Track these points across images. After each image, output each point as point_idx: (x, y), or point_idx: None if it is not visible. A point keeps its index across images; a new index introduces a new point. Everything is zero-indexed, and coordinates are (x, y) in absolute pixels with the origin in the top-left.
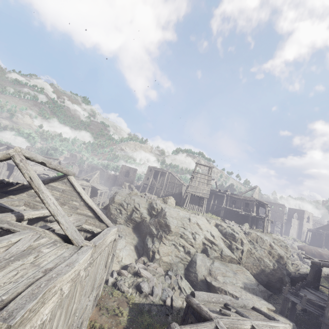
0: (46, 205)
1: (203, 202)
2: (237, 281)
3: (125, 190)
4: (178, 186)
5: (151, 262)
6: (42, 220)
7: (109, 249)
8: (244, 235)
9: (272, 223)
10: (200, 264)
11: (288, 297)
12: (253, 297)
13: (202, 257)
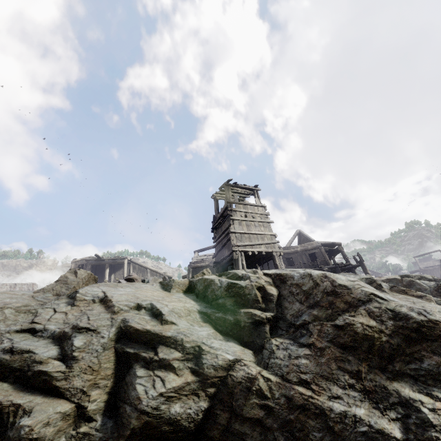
0: None
1: (276, 264)
2: None
3: None
4: None
5: None
6: None
7: None
8: None
9: None
10: None
11: None
12: None
13: None
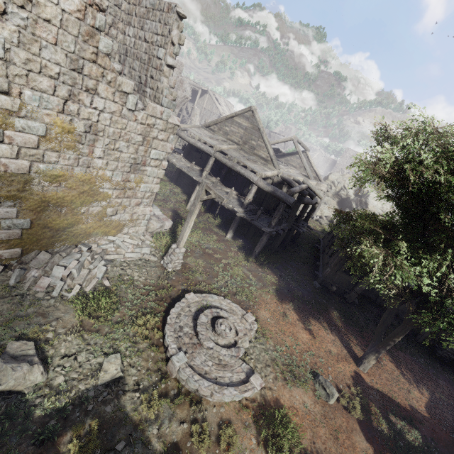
0: (302, 162)
1: None
2: None
3: None
4: None
5: None
6: None
7: None
8: None
9: None
10: None
11: None
12: None
13: None
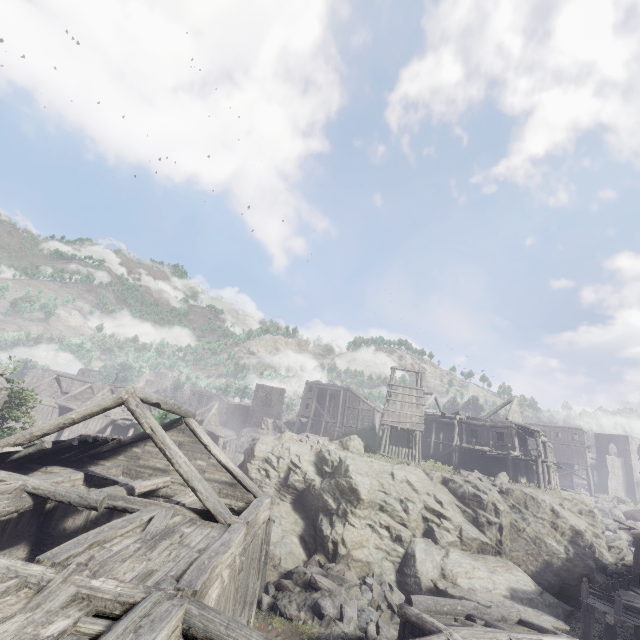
0: (176, 467)
1: (416, 440)
2: (495, 585)
3: (267, 433)
4: (366, 414)
5: (332, 563)
6: (151, 496)
7: (262, 536)
8: (501, 495)
9: (567, 470)
10: (422, 559)
11: (590, 604)
12: (527, 611)
13: (424, 545)
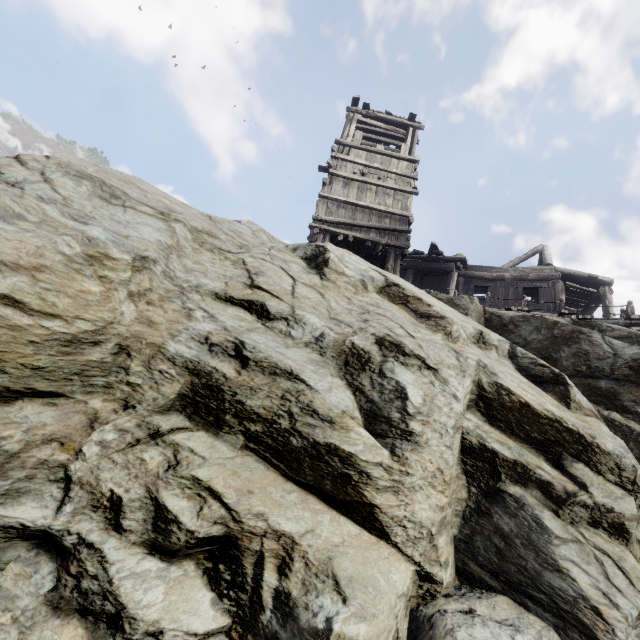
0: None
1: (387, 268)
2: None
3: None
4: None
5: None
6: None
7: None
8: None
9: None
10: None
11: None
12: None
13: None
